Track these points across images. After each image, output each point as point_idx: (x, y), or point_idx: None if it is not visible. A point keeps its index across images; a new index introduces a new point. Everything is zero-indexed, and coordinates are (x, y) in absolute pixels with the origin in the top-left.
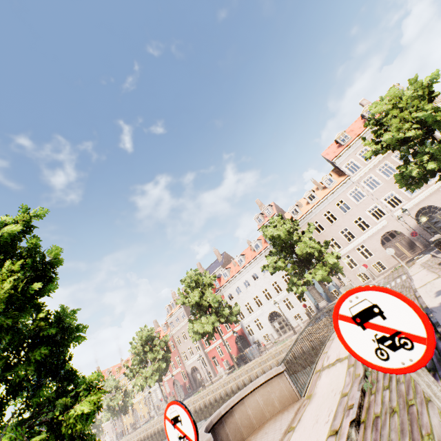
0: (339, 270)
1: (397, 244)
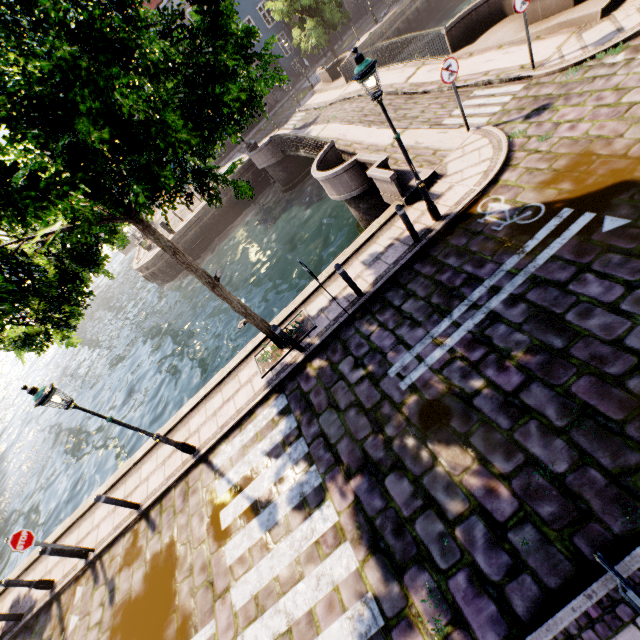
0: None
1: None
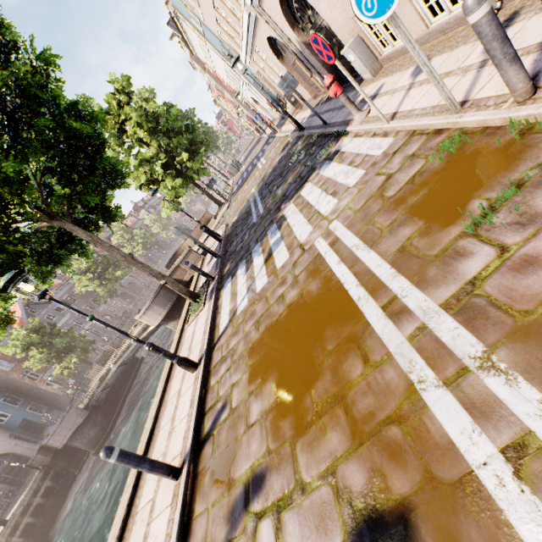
0: (203, 170)
1: (298, 64)
